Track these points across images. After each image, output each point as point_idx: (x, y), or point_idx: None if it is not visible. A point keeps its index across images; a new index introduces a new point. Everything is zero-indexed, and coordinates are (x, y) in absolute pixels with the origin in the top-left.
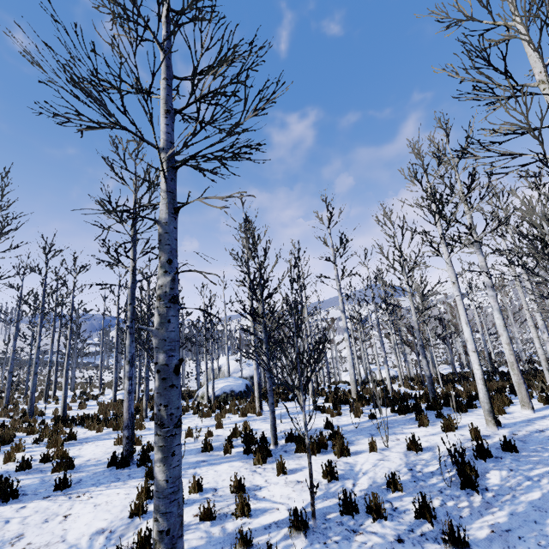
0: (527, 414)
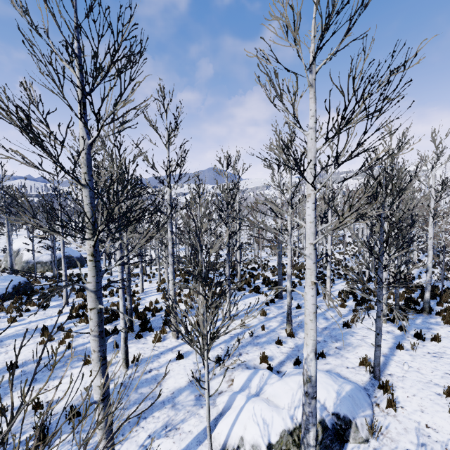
0: (171, 342)
